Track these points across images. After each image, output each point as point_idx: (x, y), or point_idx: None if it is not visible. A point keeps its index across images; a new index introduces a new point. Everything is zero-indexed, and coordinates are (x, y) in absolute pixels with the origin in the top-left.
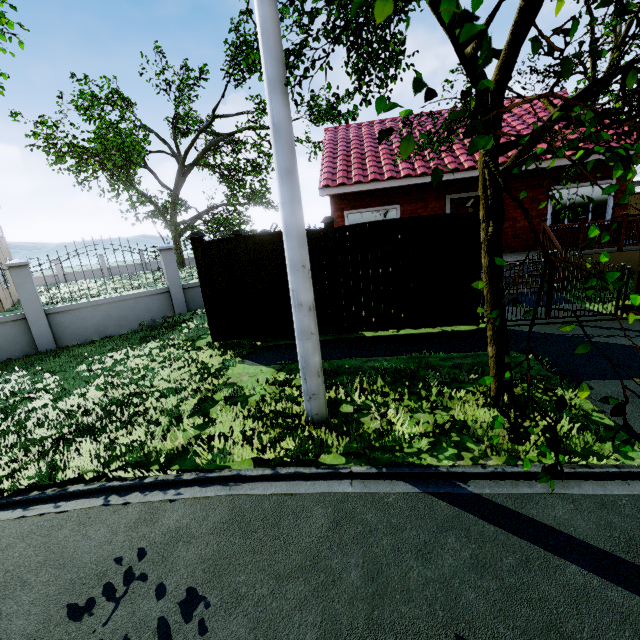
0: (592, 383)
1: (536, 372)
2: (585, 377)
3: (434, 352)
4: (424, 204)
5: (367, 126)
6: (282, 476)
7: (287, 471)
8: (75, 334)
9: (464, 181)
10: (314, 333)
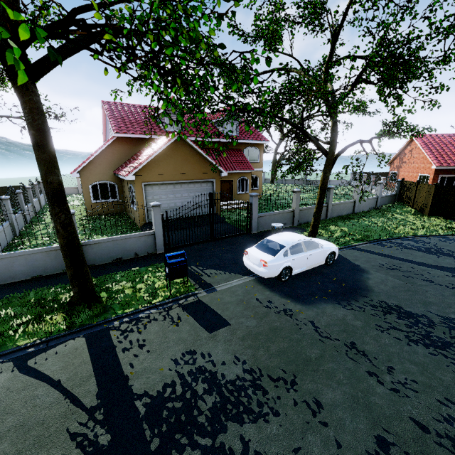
0: None
1: None
2: None
3: None
4: None
5: (437, 137)
6: None
7: None
8: (359, 209)
9: None
10: None
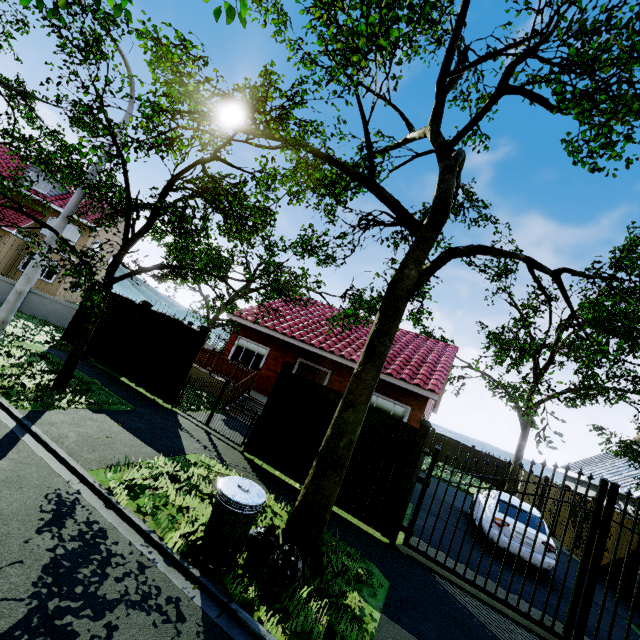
0: (103, 415)
1: (105, 406)
2: (110, 415)
3: (109, 388)
4: (284, 356)
5: (315, 304)
6: None
7: None
8: (32, 309)
9: (314, 354)
10: (11, 303)
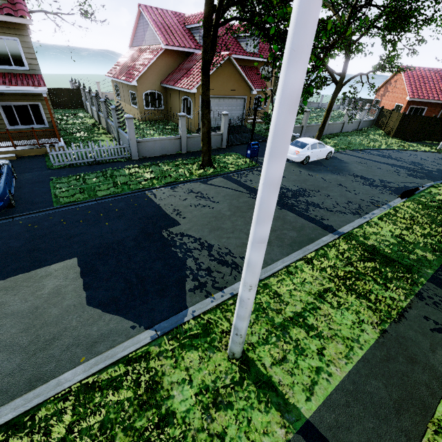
0: None
1: None
2: None
3: None
4: (435, 108)
5: (419, 70)
6: (440, 153)
7: (440, 152)
8: (345, 129)
9: None
10: None
